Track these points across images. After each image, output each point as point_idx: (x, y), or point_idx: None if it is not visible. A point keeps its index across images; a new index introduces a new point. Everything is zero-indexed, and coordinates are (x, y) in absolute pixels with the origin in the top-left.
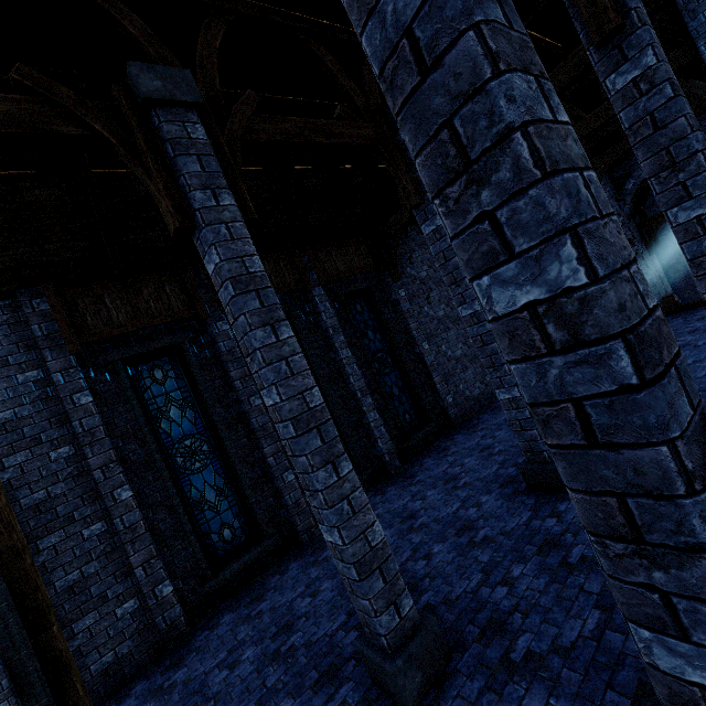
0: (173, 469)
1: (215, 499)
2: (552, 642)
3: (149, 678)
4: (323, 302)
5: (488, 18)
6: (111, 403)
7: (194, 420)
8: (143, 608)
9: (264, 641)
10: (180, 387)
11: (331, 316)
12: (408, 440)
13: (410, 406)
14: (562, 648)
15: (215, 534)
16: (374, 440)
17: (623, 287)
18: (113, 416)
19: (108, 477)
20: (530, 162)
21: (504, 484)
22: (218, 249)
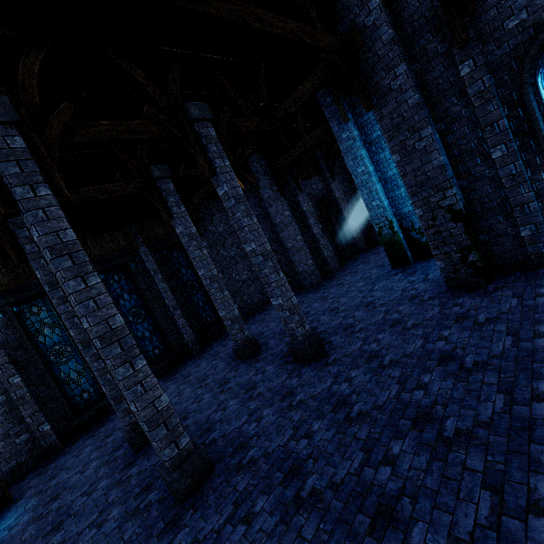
0: (48, 363)
1: (77, 377)
2: (196, 420)
3: (37, 470)
4: (147, 255)
5: (63, 268)
6: (4, 330)
7: (61, 334)
8: (33, 438)
9: (96, 443)
10: (50, 316)
11: (152, 263)
12: (207, 333)
13: (211, 312)
14: (197, 421)
15: (78, 396)
16: (183, 335)
17: (100, 326)
18: (5, 337)
19: (5, 371)
20: (75, 301)
21: (232, 356)
22: (40, 271)
